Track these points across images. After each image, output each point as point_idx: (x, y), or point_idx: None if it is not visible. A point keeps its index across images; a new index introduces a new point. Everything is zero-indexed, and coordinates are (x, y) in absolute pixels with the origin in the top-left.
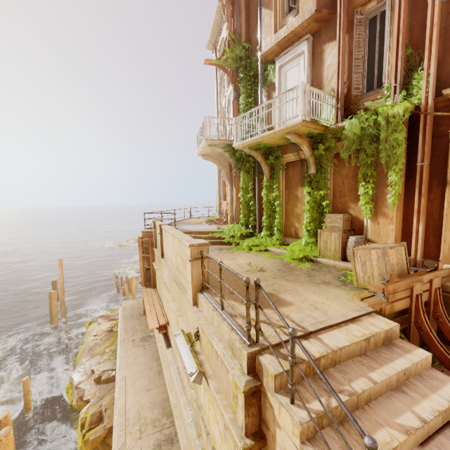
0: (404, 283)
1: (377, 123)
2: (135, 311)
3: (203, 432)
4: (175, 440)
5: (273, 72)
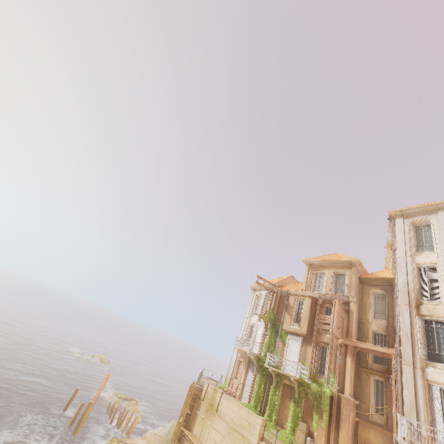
0: None
1: (321, 391)
2: None
3: None
4: None
5: (286, 337)
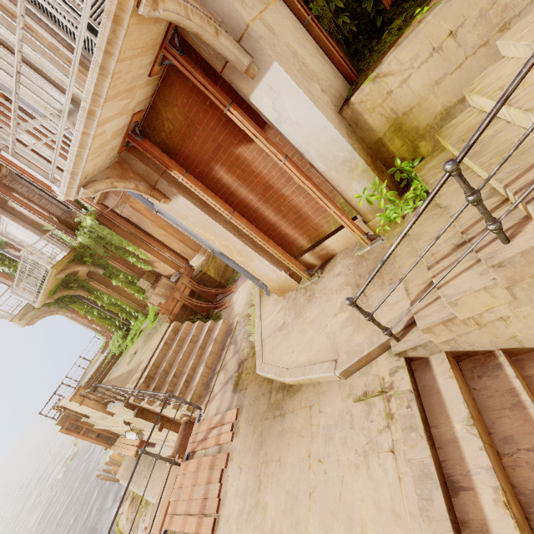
0: (168, 301)
1: (92, 230)
2: (130, 466)
3: None
4: None
5: None
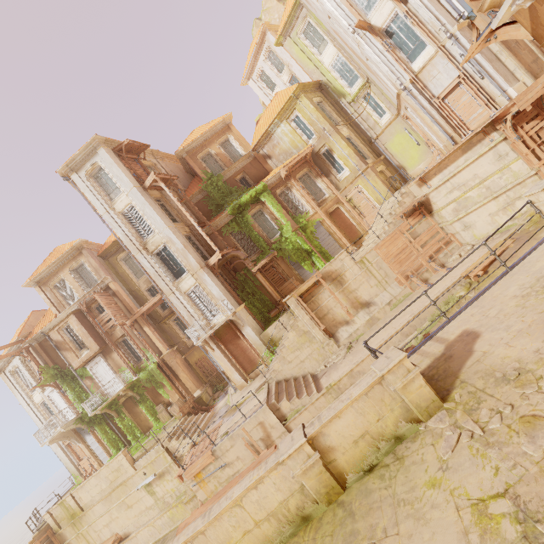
0: (183, 406)
1: (150, 371)
2: None
3: (169, 499)
4: (165, 537)
5: (86, 371)
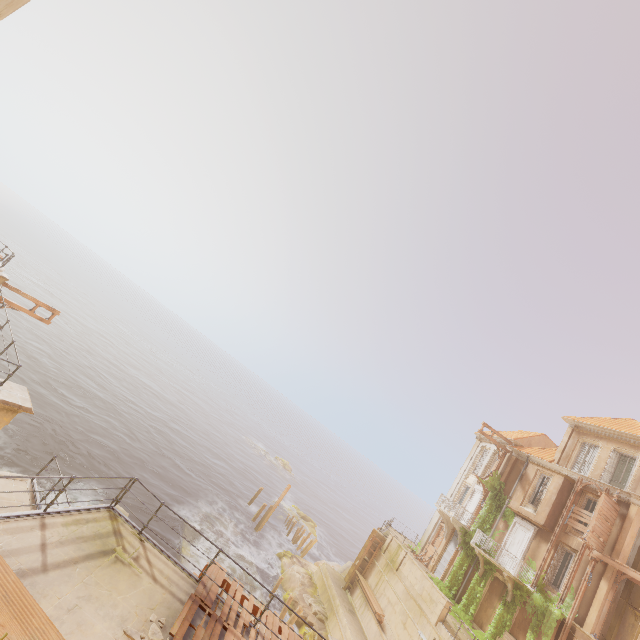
0: None
1: (547, 608)
2: (336, 580)
3: None
4: None
5: (511, 518)
